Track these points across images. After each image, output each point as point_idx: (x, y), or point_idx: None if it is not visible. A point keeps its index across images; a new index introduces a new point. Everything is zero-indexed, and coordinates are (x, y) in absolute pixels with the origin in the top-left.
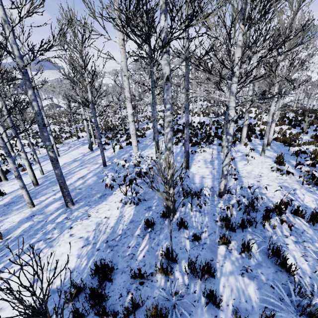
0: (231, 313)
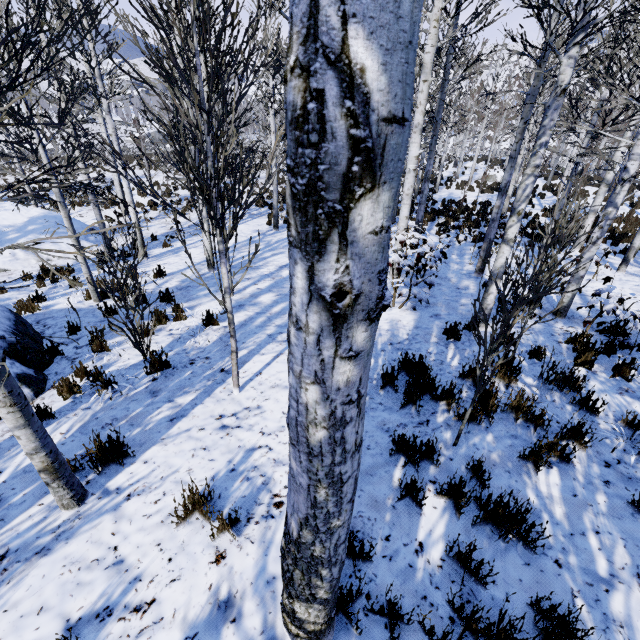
0: (614, 421)
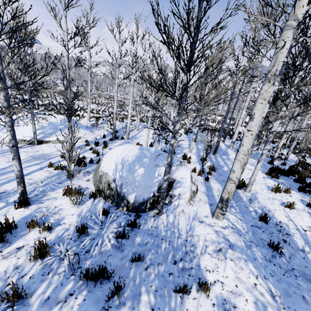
0: None
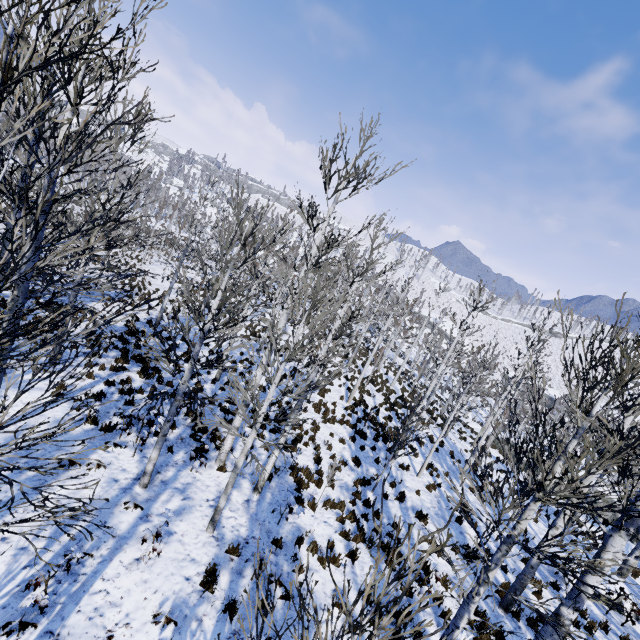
0: None
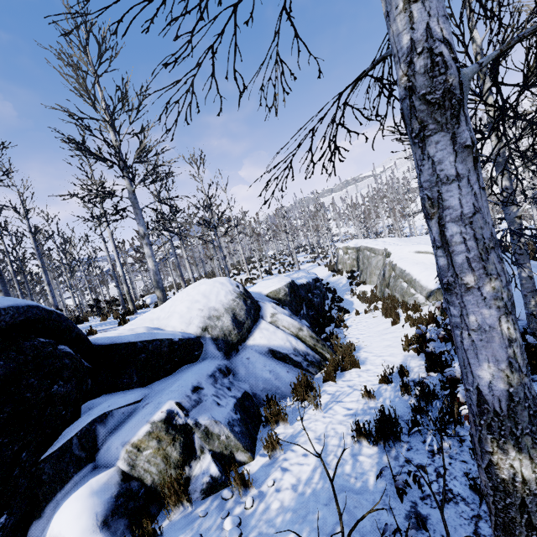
0: None
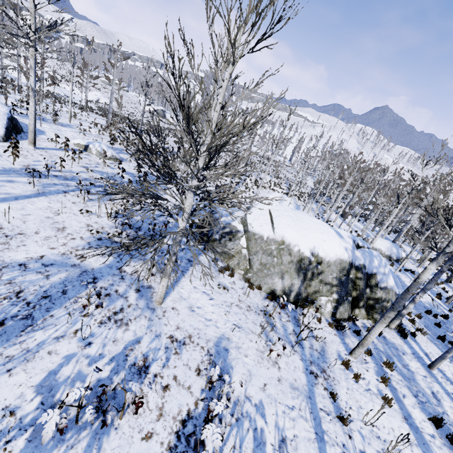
0: None
